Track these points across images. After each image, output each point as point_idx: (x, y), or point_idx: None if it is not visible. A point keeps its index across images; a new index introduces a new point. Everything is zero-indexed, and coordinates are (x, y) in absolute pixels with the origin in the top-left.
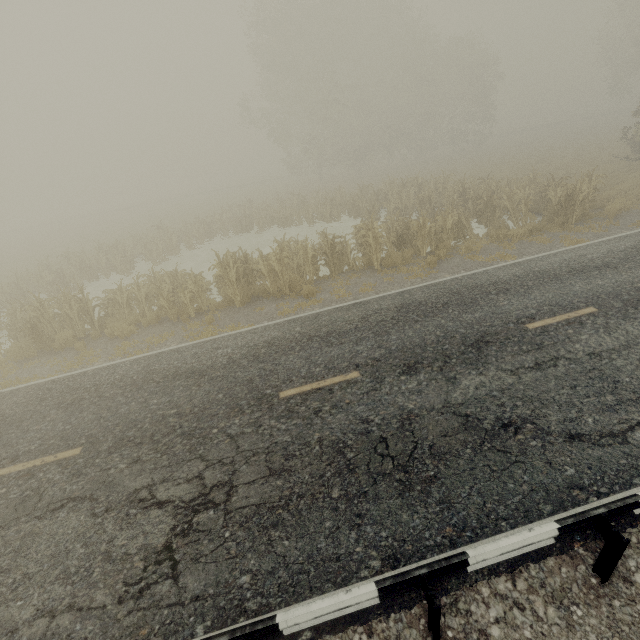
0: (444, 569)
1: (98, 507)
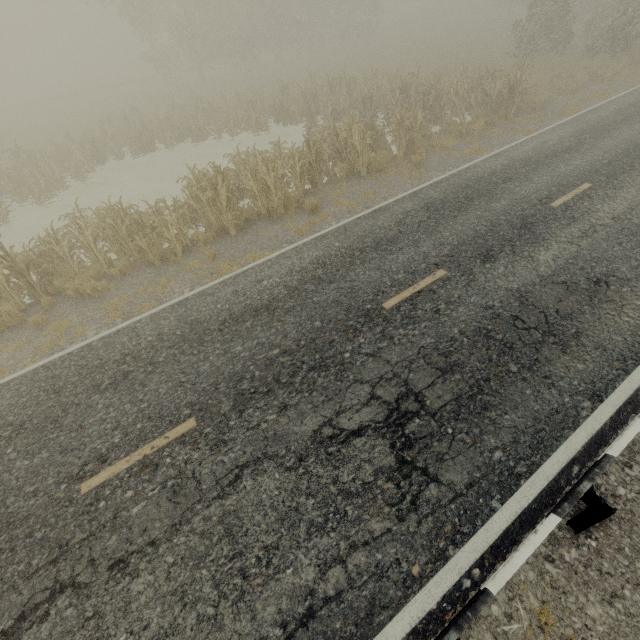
0: None
1: (286, 461)
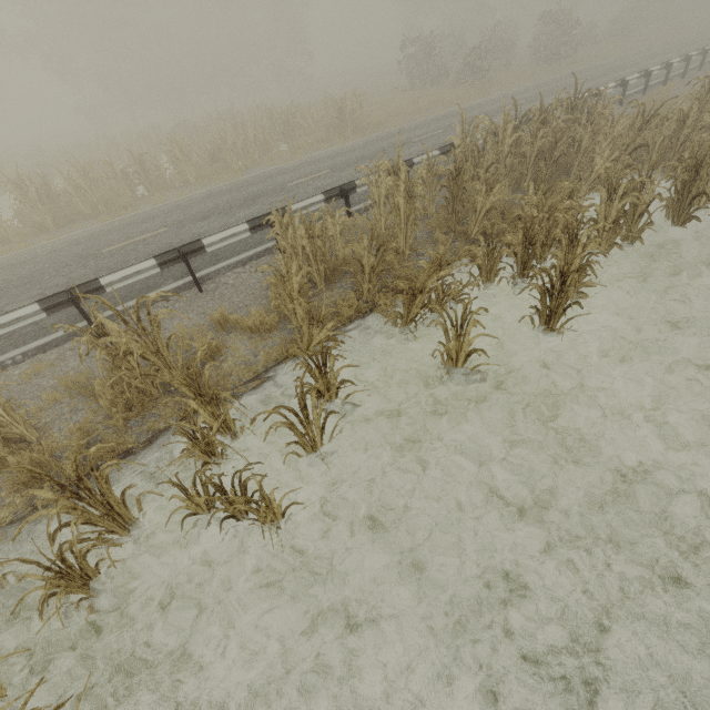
0: (191, 248)
1: None
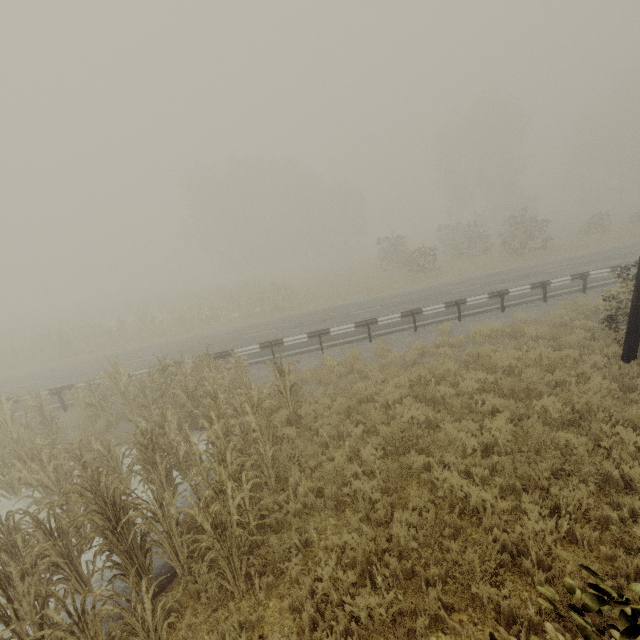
0: None
1: None
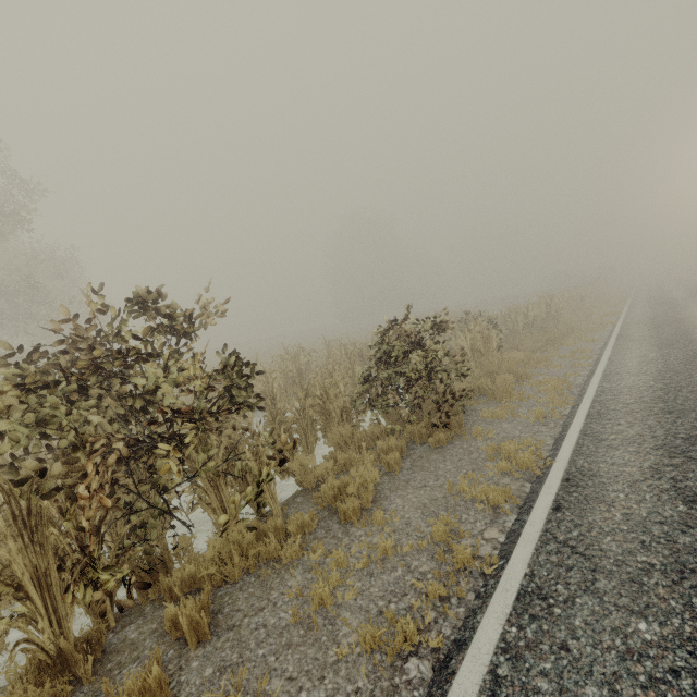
0: None
1: None
